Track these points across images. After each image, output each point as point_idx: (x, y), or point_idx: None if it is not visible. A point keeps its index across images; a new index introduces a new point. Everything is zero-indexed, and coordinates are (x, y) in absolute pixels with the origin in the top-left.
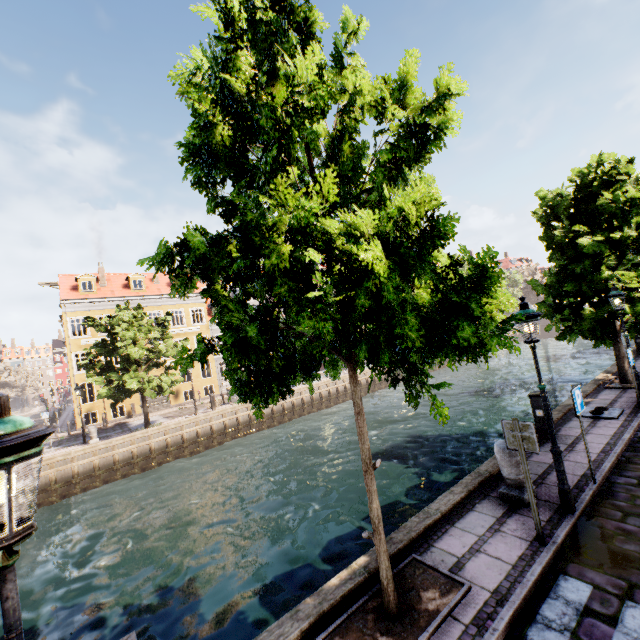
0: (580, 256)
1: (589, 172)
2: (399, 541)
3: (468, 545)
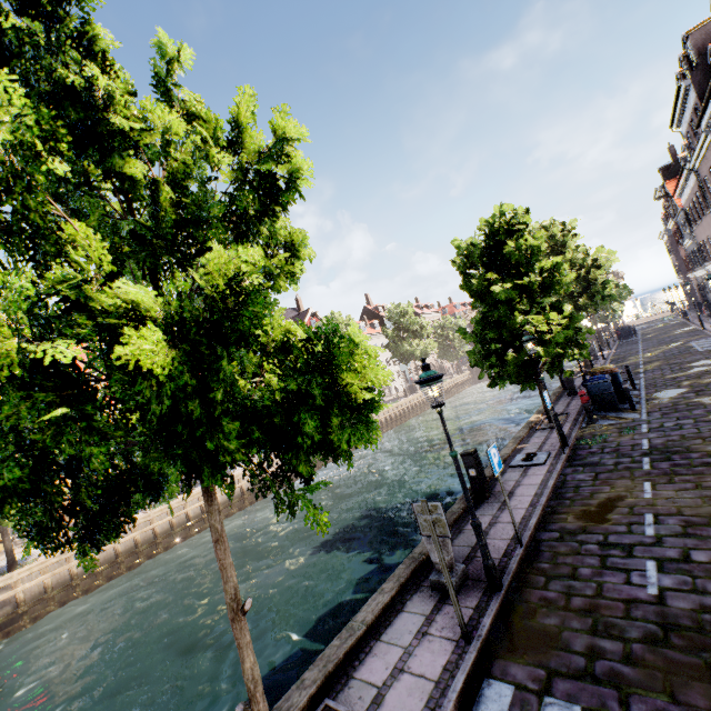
0: (497, 303)
1: (494, 222)
2: (312, 683)
3: (392, 665)
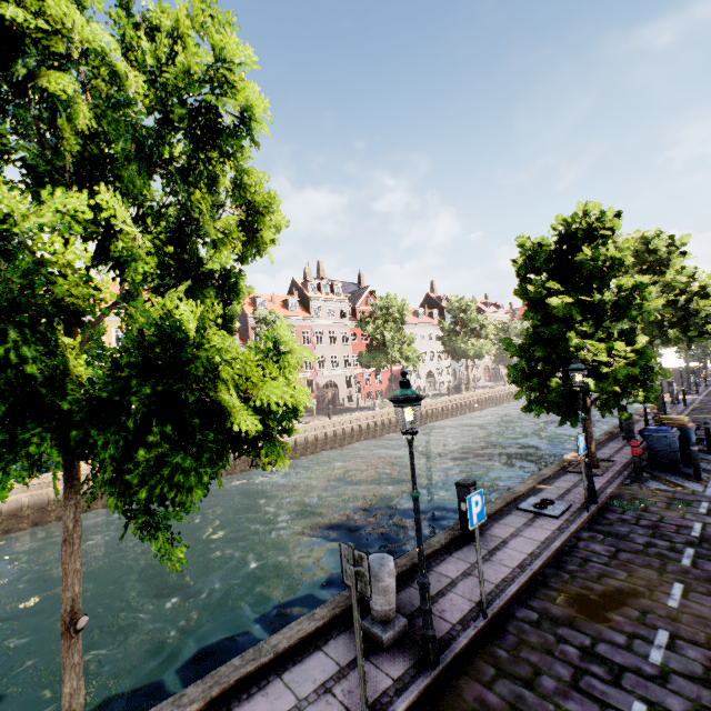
0: (553, 317)
1: (574, 222)
2: (188, 703)
3: None
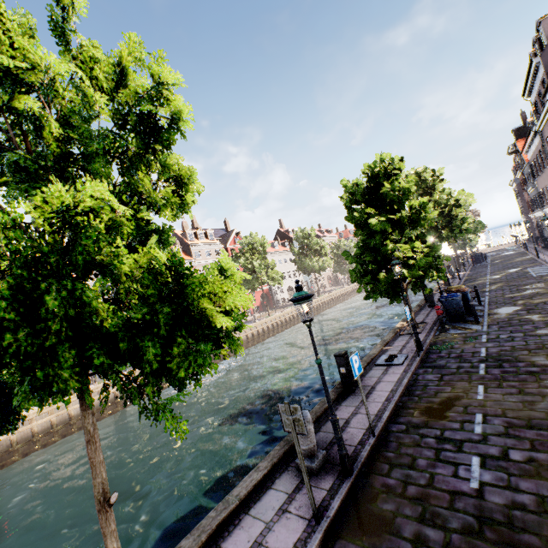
0: (374, 232)
1: (375, 167)
2: None
3: (253, 538)
